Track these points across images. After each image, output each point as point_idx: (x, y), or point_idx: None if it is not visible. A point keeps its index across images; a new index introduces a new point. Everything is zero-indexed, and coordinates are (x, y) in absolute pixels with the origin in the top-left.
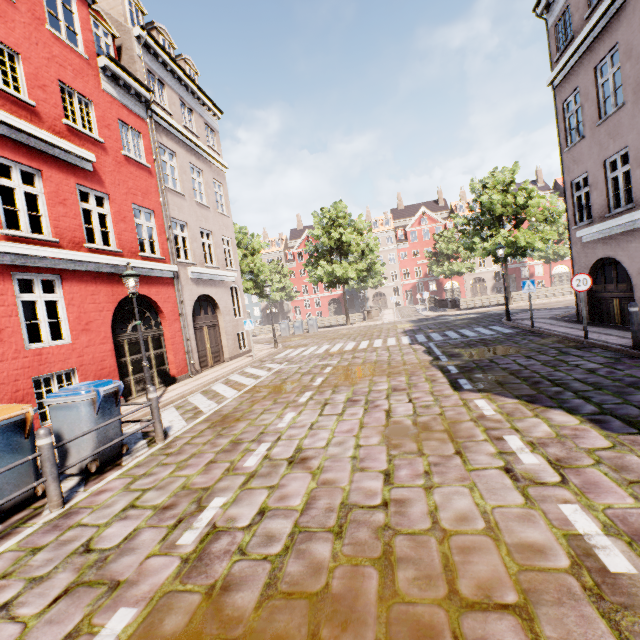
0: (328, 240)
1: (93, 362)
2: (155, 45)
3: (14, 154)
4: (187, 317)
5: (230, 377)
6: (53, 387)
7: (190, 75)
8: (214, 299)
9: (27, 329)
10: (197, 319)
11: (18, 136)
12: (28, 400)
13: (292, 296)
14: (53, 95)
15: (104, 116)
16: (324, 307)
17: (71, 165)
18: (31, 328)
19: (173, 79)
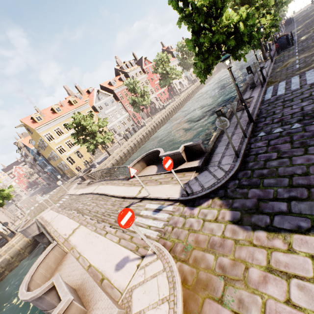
0: None
1: None
2: None
3: None
4: None
5: None
6: None
7: None
8: None
9: None
10: None
11: None
12: None
13: None
14: None
15: None
16: None
17: None
18: None
19: None
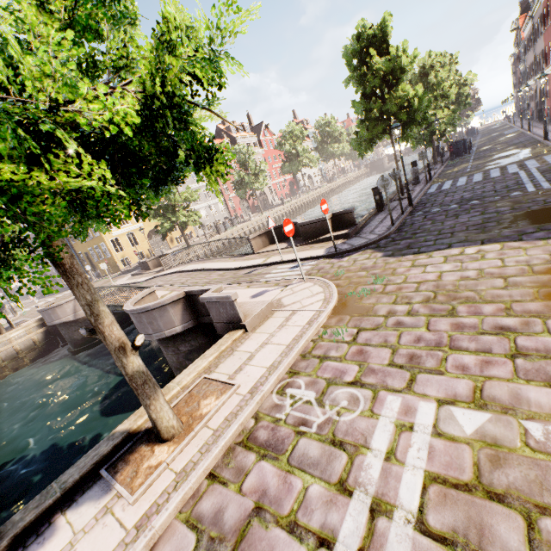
0: None
1: None
2: None
3: None
4: None
5: None
6: None
7: None
8: None
9: None
10: None
11: None
12: None
13: None
14: None
15: None
16: None
17: None
18: None
19: None
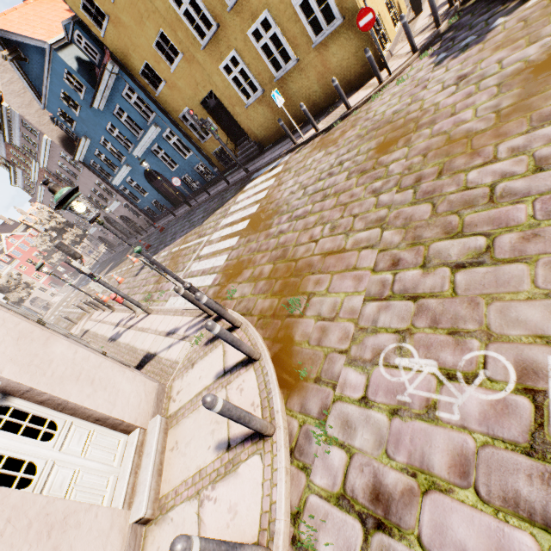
0: None
1: None
2: None
3: None
4: None
5: None
6: None
7: None
8: None
9: None
10: None
11: None
12: None
13: None
14: None
15: None
16: None
17: None
18: None
19: None
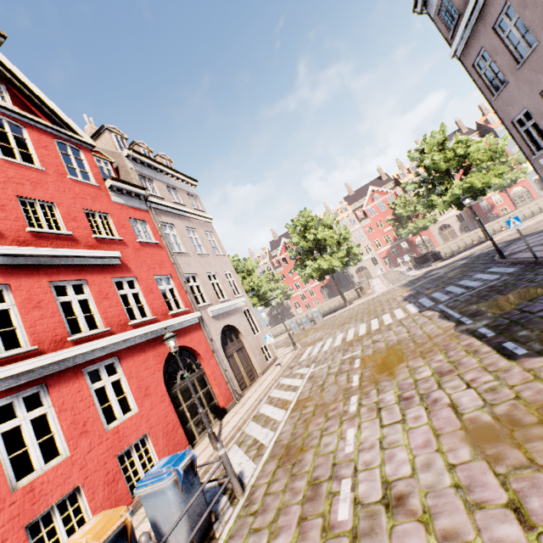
0: (306, 243)
1: (159, 421)
2: (139, 156)
3: (65, 275)
4: (218, 350)
5: (270, 394)
6: (134, 457)
7: (167, 165)
8: (234, 326)
9: (100, 398)
10: (226, 348)
11: (65, 261)
12: (117, 478)
13: (289, 295)
14: (82, 221)
15: (119, 220)
16: (318, 295)
17: (105, 266)
18: (103, 396)
19: (157, 173)
